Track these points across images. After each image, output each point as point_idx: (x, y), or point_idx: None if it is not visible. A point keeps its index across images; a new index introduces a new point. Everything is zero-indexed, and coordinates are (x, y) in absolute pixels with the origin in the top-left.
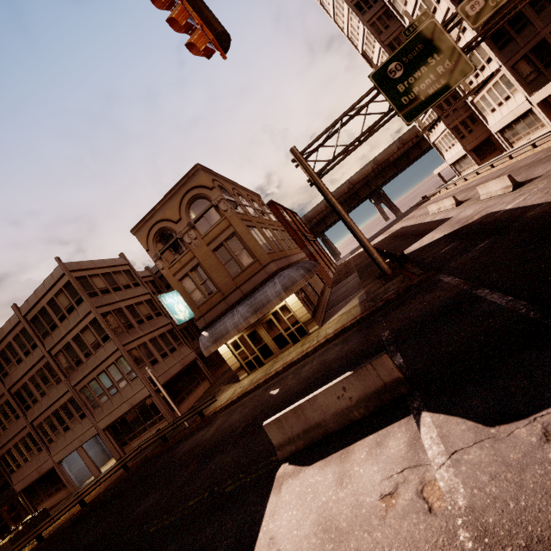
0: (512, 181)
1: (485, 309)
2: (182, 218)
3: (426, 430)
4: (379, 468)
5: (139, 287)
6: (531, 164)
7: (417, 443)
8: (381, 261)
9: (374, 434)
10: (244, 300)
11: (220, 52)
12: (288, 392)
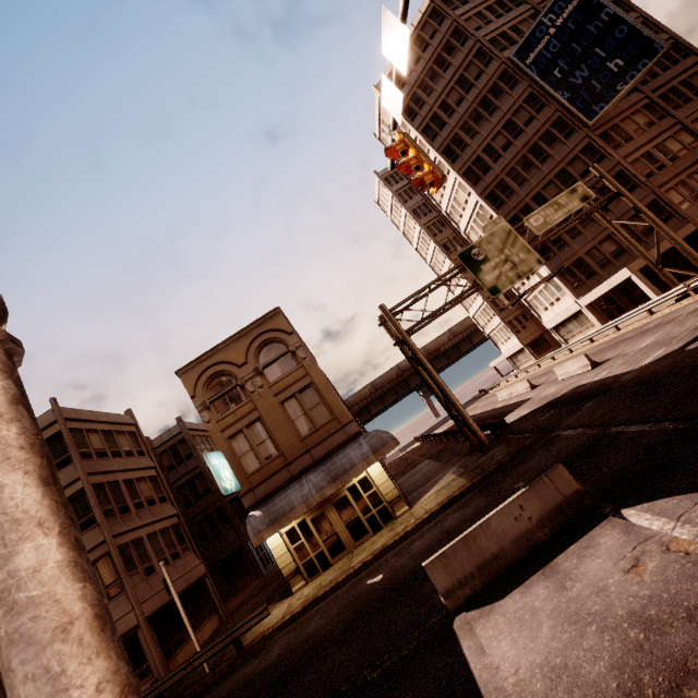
0: (589, 360)
1: (630, 437)
2: (249, 362)
3: (636, 517)
4: (604, 559)
5: (143, 457)
6: (597, 352)
7: (635, 528)
8: (478, 428)
9: (574, 544)
10: (316, 466)
11: (437, 188)
12: (404, 569)
